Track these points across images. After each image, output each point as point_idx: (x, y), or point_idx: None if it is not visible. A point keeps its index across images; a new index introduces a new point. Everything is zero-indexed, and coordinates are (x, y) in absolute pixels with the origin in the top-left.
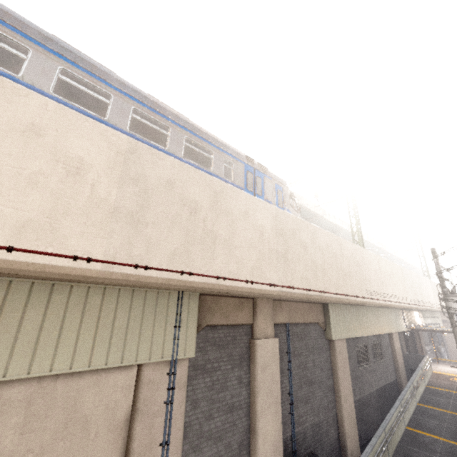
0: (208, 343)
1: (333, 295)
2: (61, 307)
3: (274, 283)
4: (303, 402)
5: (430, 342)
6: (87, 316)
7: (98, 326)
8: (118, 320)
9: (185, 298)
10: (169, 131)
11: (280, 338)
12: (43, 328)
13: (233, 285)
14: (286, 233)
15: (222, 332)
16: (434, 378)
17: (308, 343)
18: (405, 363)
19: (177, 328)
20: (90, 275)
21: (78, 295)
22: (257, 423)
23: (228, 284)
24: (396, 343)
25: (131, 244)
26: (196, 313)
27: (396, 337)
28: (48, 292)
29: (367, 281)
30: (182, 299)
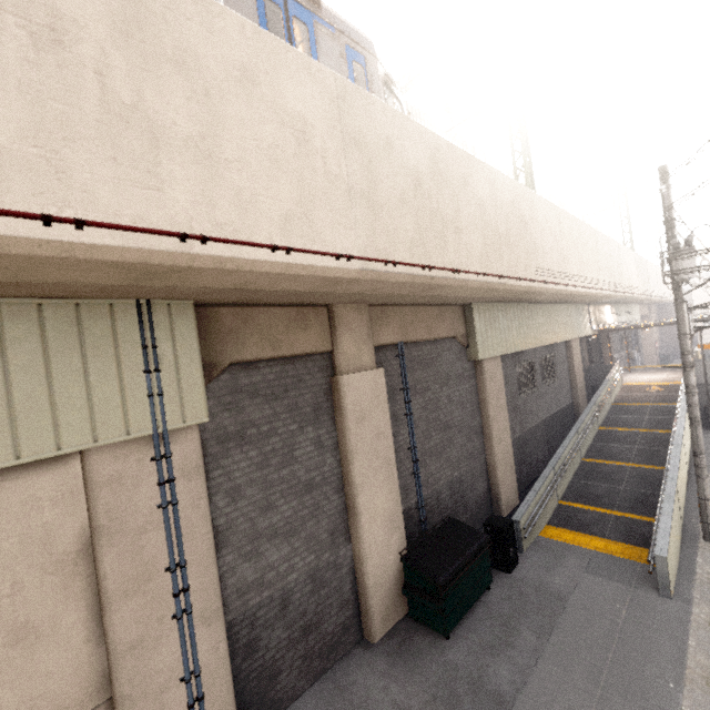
0: (244, 395)
1: (476, 278)
2: None
3: (347, 252)
4: (434, 455)
5: (622, 347)
6: None
7: None
8: None
9: (158, 313)
10: None
11: (390, 369)
12: None
13: (234, 256)
14: (370, 144)
15: (270, 372)
16: (624, 392)
17: (439, 371)
18: (585, 379)
19: (153, 375)
20: None
21: None
22: (356, 499)
23: (218, 254)
24: (576, 353)
25: None
26: (195, 341)
27: (577, 345)
28: None
29: (539, 253)
30: (151, 316)
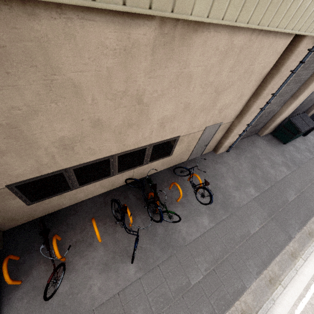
0: None
1: None
2: None
3: None
4: None
5: None
6: None
7: None
8: None
9: None
10: None
11: None
12: None
13: None
14: None
15: None
16: None
17: None
18: None
19: None
20: None
21: None
22: (302, 94)
23: None
24: None
25: None
26: None
27: None
28: None
29: None
30: None
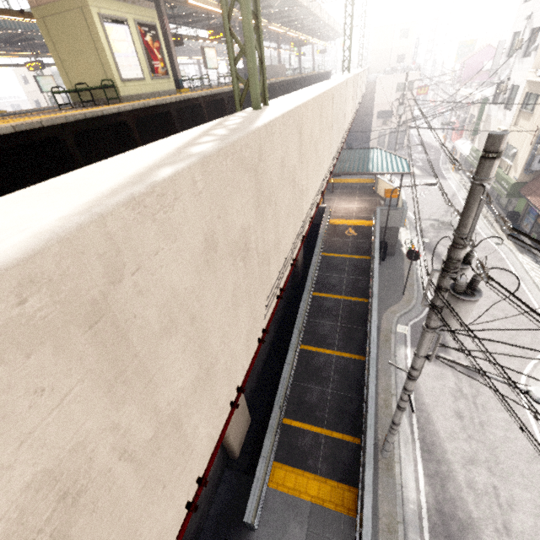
0: None
1: None
2: None
3: None
4: None
5: None
6: None
7: None
8: None
9: None
10: None
11: None
12: None
13: None
14: None
15: None
16: (330, 236)
17: None
18: None
19: None
20: None
21: None
22: None
23: None
24: None
25: None
26: None
27: None
28: None
29: (271, 258)
30: None
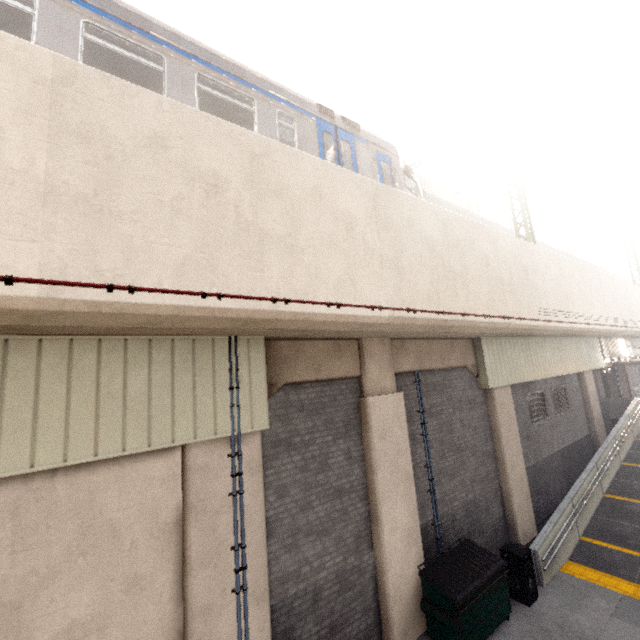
0: (292, 409)
1: (483, 320)
2: (29, 374)
3: (379, 304)
4: (448, 475)
5: None
6: (77, 384)
7: (99, 397)
8: (133, 387)
9: (241, 345)
10: (164, 63)
11: (408, 393)
12: (5, 407)
13: (303, 311)
14: (396, 225)
15: (312, 391)
16: None
17: (451, 397)
18: (603, 411)
19: (234, 391)
20: (21, 307)
21: (54, 355)
22: (379, 509)
23: (294, 310)
24: (590, 385)
25: (93, 251)
26: (263, 366)
27: (590, 377)
28: (1, 353)
29: (541, 295)
30: (236, 348)
